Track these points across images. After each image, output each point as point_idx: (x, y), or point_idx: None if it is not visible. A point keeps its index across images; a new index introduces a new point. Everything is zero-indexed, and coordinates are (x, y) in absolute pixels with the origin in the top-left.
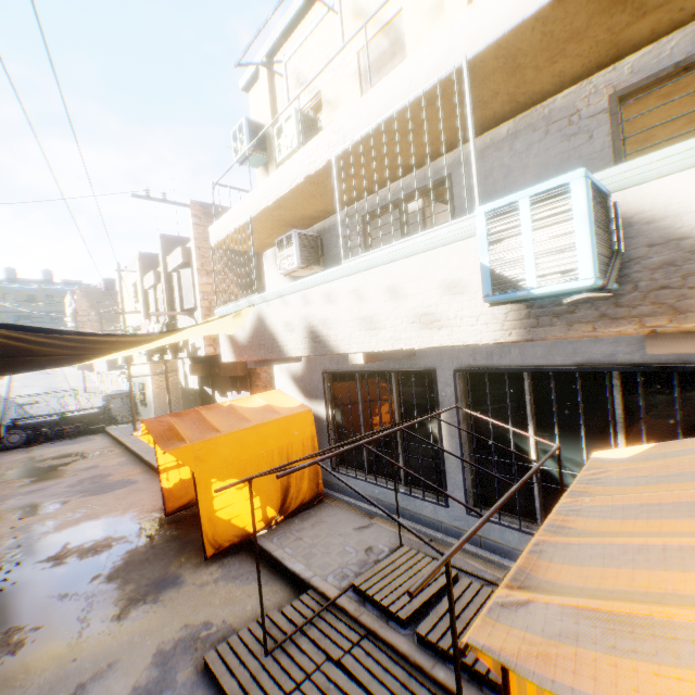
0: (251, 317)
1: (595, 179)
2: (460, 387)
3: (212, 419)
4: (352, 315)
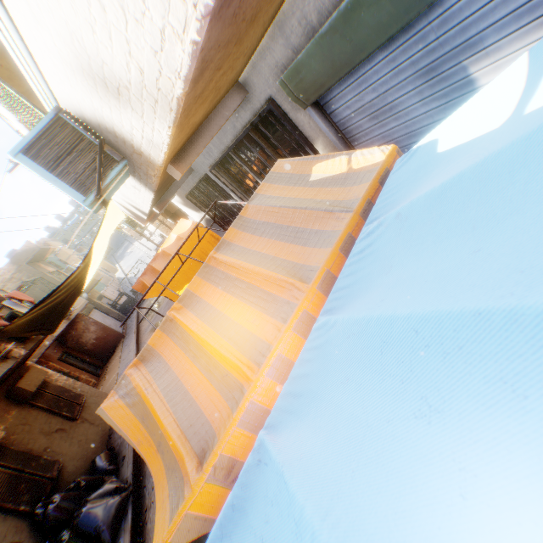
0: (119, 205)
1: (28, 137)
2: (223, 176)
3: (157, 266)
4: (125, 195)
